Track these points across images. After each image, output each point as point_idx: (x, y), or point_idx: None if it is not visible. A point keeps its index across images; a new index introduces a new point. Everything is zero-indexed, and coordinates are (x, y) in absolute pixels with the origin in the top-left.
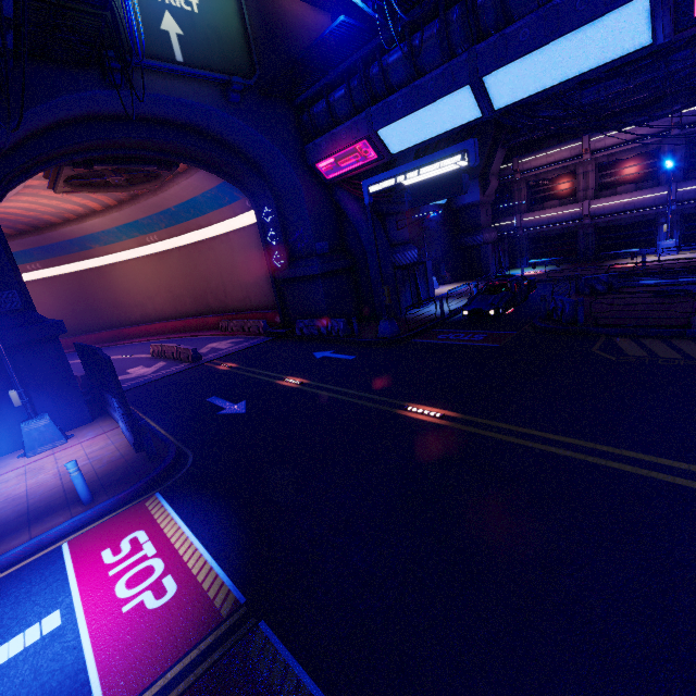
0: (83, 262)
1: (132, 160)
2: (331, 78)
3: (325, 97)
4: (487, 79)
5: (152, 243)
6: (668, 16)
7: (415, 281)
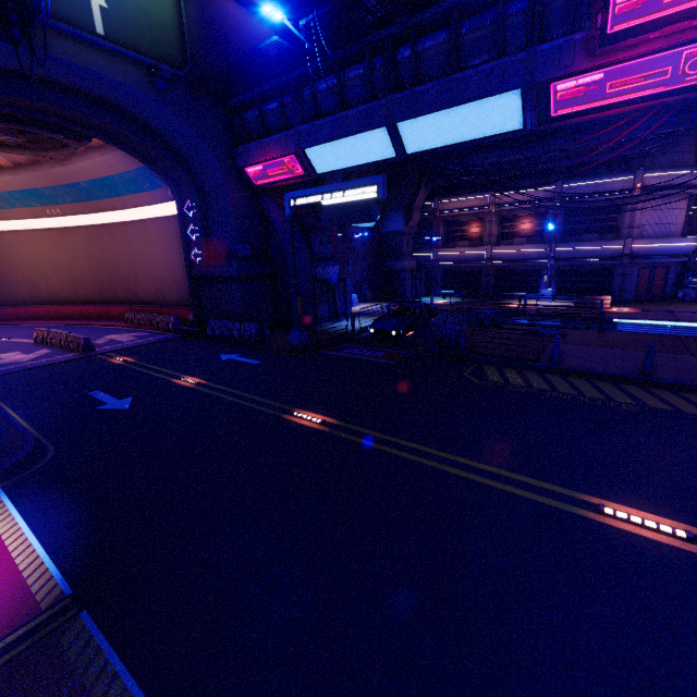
0: None
1: (32, 123)
2: (265, 90)
3: (259, 106)
4: (401, 126)
5: (54, 216)
6: (534, 110)
7: (334, 295)
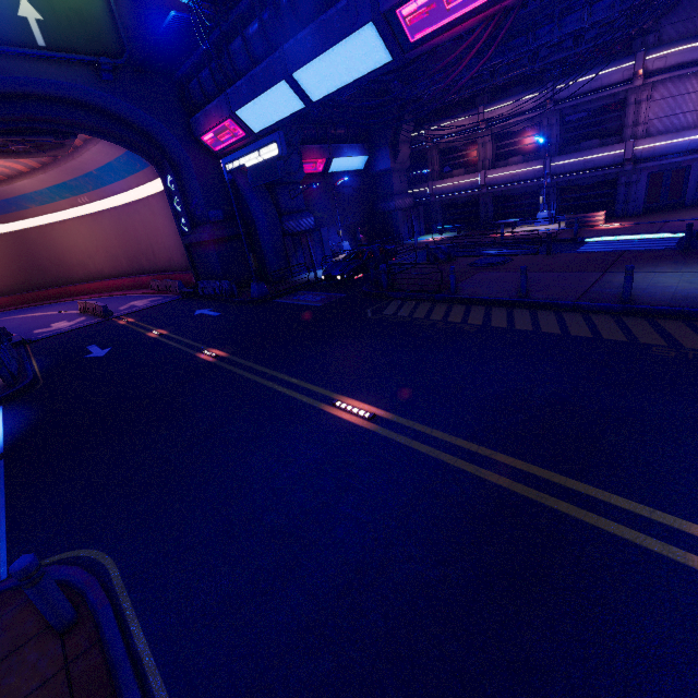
0: (23, 221)
1: (26, 132)
2: (196, 59)
3: (195, 75)
4: (297, 76)
5: (85, 204)
6: (393, 40)
7: (308, 246)
